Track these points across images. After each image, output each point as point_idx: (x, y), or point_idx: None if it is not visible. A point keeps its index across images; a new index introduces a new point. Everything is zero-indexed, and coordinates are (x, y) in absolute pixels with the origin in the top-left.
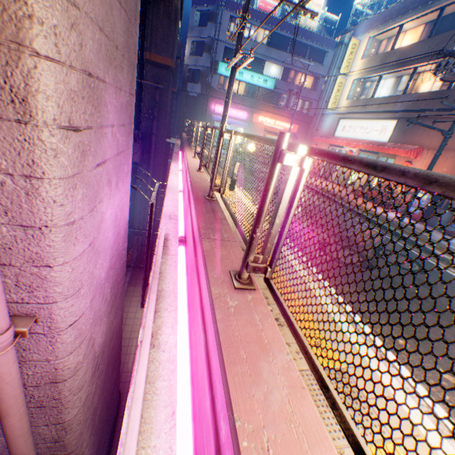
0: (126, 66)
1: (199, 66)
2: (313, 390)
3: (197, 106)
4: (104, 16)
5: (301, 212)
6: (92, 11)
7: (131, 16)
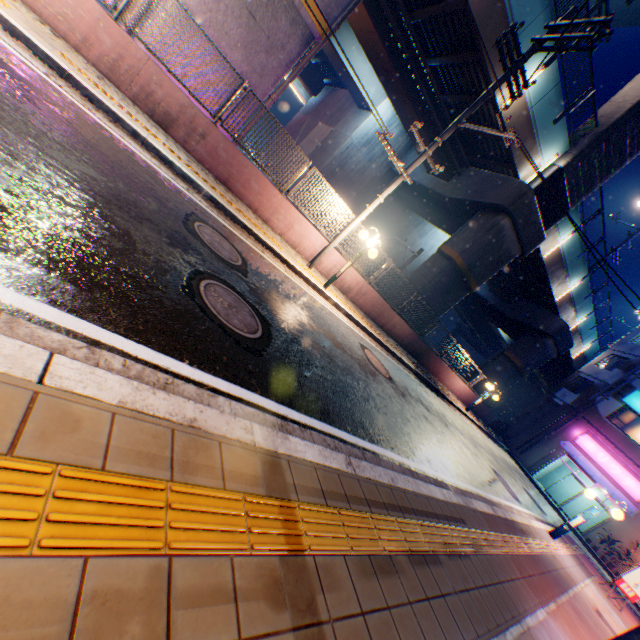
0: (240, 56)
1: (595, 377)
2: (51, 40)
3: (550, 414)
4: (216, 11)
5: None
6: None
7: (259, 45)
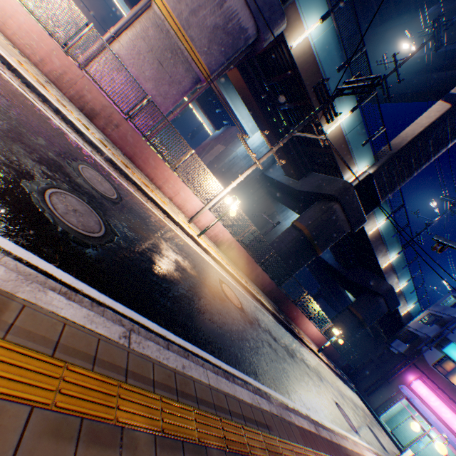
0: (151, 85)
1: (420, 331)
2: (15, 54)
3: (389, 360)
4: (137, 59)
5: (75, 26)
6: (129, 52)
7: (164, 80)
